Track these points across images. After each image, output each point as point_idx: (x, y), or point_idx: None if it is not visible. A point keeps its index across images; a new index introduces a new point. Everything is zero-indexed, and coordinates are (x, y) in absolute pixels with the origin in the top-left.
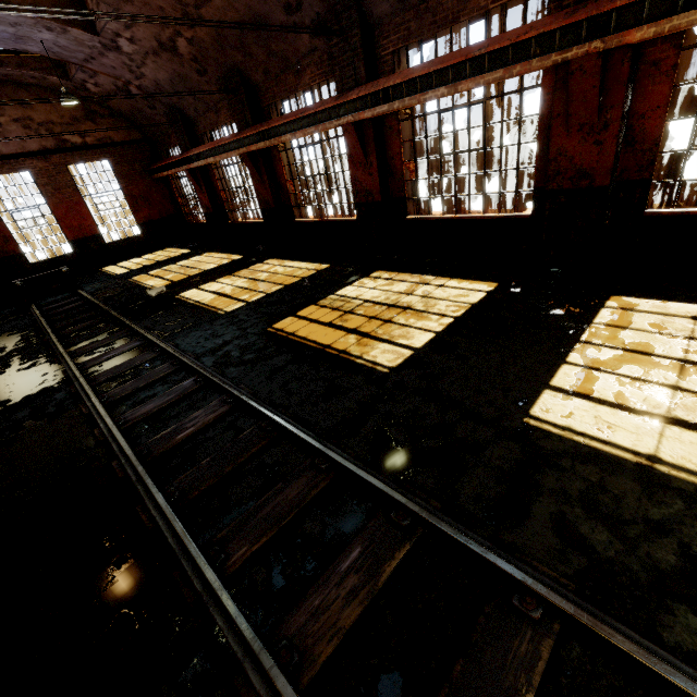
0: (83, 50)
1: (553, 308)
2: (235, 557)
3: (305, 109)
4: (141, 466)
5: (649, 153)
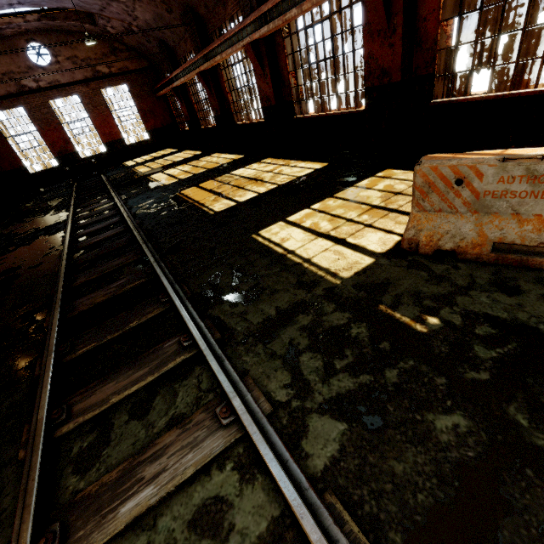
0: (97, 3)
1: (341, 178)
2: (78, 282)
3: (225, 34)
4: (66, 250)
5: (431, 51)
